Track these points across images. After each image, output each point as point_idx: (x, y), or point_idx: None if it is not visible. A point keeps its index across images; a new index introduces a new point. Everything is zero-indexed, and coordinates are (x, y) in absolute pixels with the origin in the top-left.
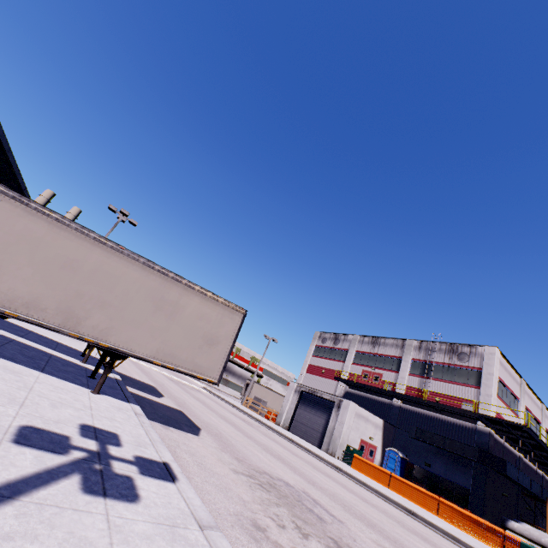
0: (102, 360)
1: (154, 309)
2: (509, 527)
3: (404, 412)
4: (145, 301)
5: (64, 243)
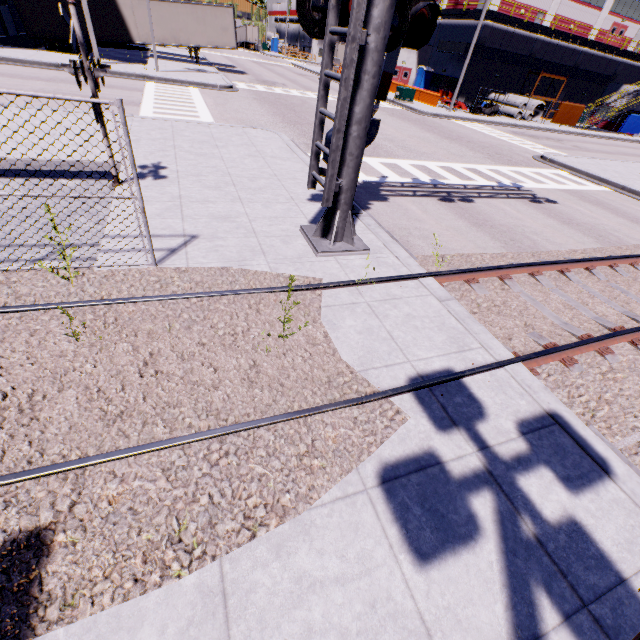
0: (195, 54)
1: (197, 24)
2: (489, 98)
3: (441, 29)
4: (192, 22)
5: (156, 10)
